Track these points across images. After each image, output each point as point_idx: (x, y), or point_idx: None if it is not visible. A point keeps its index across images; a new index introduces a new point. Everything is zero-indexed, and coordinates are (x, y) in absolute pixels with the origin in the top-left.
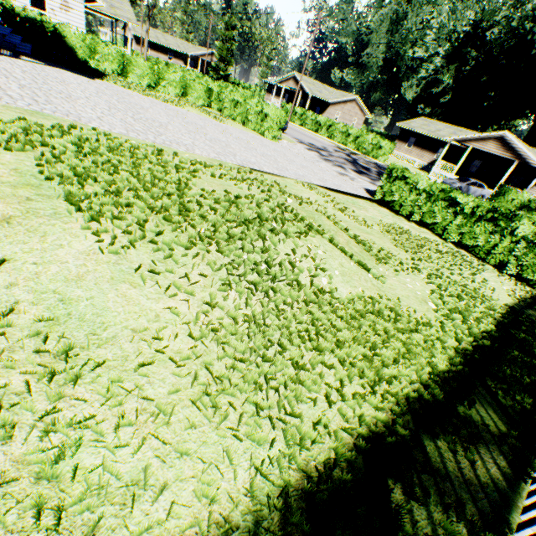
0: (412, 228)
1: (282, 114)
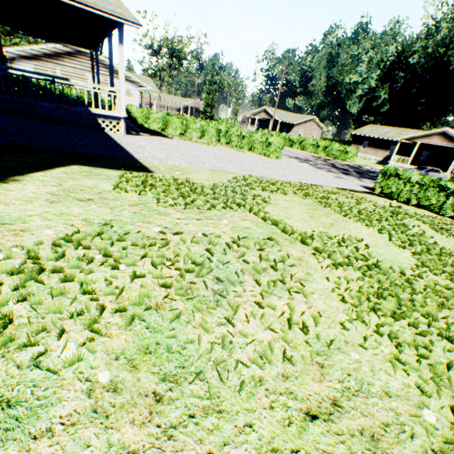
0: (414, 209)
1: (281, 140)
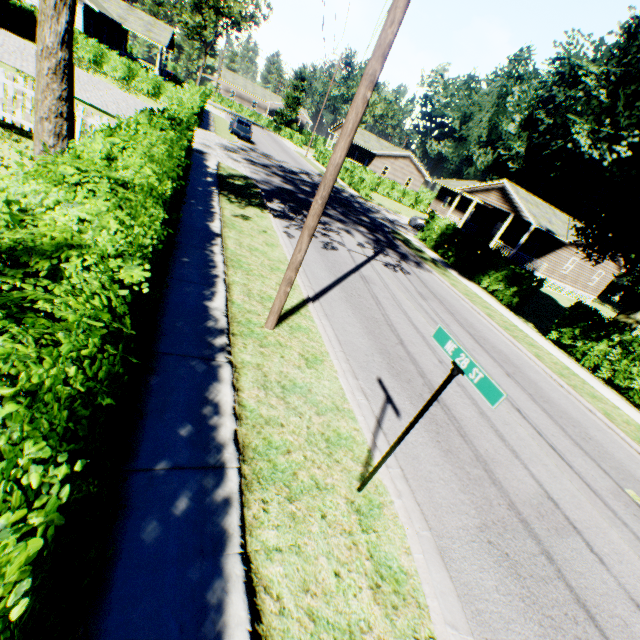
0: None
1: (198, 101)
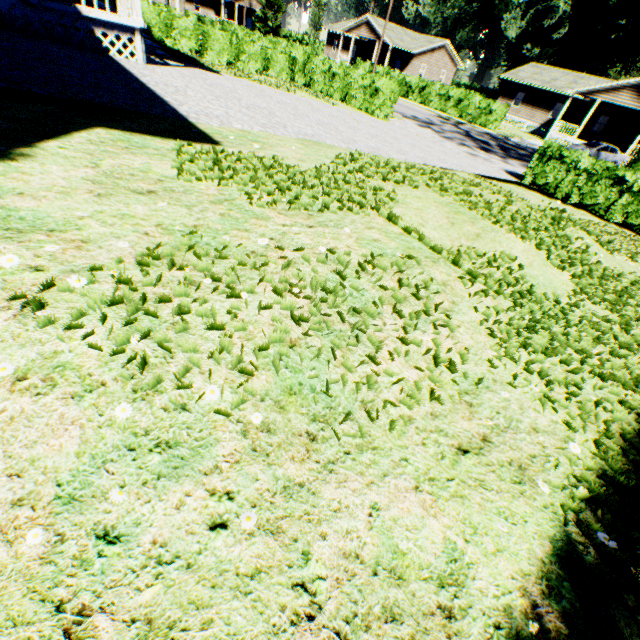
0: (572, 211)
1: (395, 87)
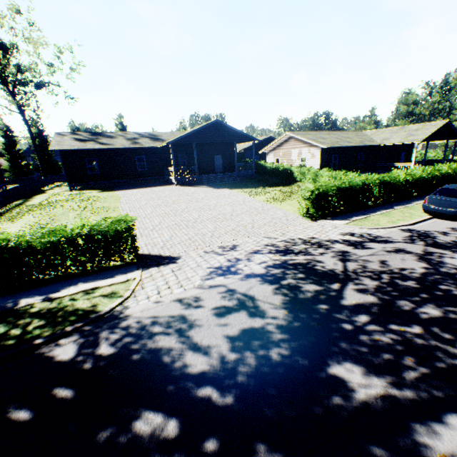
0: None
1: (312, 189)
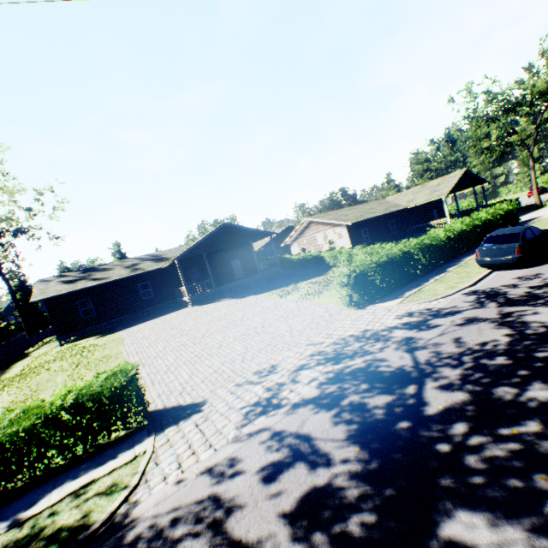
0: None
1: (348, 273)
